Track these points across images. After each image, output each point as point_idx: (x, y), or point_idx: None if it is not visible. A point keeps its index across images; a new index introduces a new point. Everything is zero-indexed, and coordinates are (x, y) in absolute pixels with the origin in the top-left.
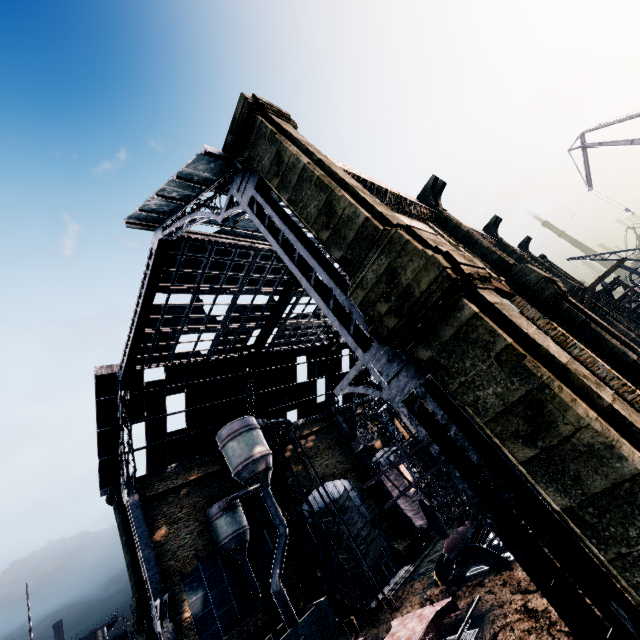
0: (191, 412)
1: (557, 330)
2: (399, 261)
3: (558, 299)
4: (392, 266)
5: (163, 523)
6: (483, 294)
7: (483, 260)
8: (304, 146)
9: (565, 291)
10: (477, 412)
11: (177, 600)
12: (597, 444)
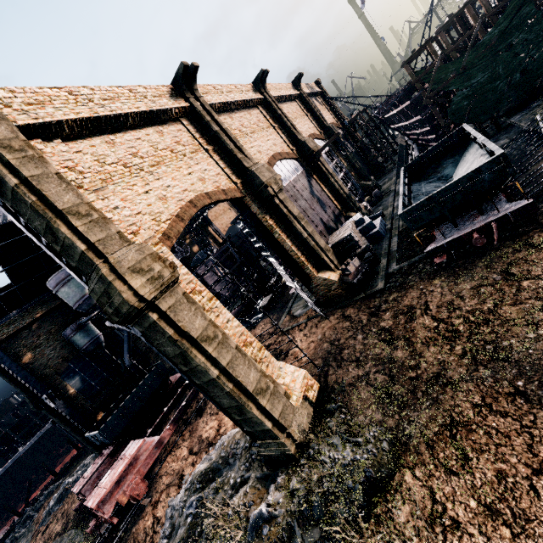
0: (10, 270)
1: (268, 222)
2: (110, 290)
3: (272, 198)
4: (107, 291)
5: (26, 351)
6: (161, 306)
7: (229, 160)
8: (5, 158)
9: (277, 192)
10: (167, 354)
11: (61, 387)
12: (203, 370)
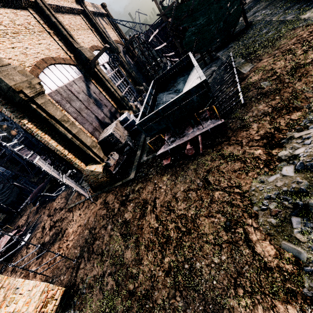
0: None
1: (26, 126)
2: None
3: (27, 103)
4: None
5: None
6: None
7: None
8: None
9: (32, 97)
10: None
11: None
12: None
